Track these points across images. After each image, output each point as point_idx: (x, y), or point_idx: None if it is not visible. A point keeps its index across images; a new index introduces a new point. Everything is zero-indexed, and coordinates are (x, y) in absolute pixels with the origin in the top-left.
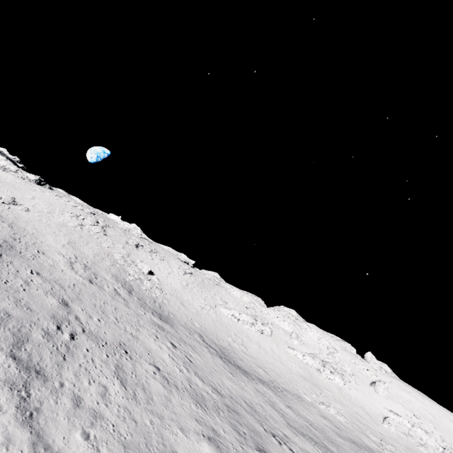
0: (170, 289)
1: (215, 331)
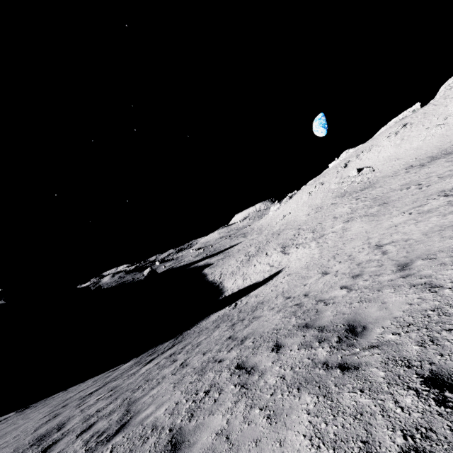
0: (382, 162)
1: (441, 143)
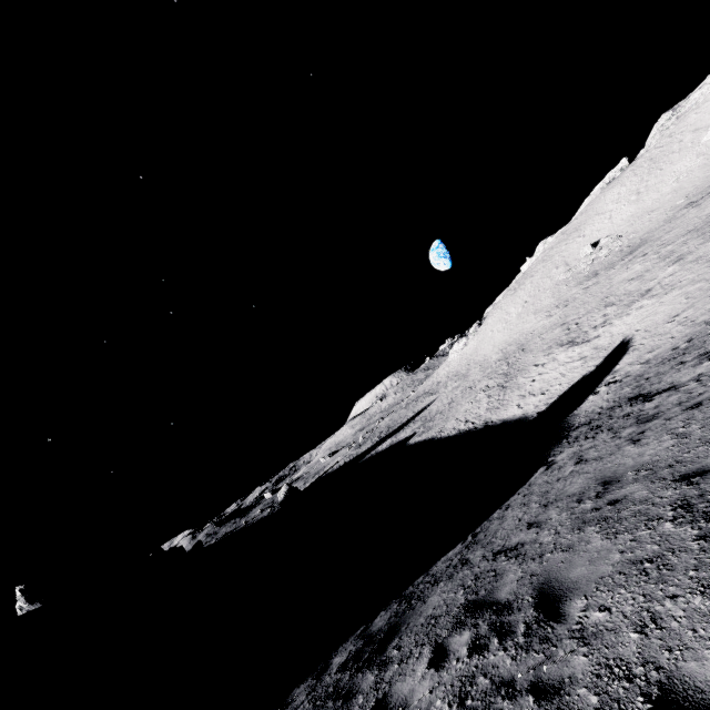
0: (625, 224)
1: None
